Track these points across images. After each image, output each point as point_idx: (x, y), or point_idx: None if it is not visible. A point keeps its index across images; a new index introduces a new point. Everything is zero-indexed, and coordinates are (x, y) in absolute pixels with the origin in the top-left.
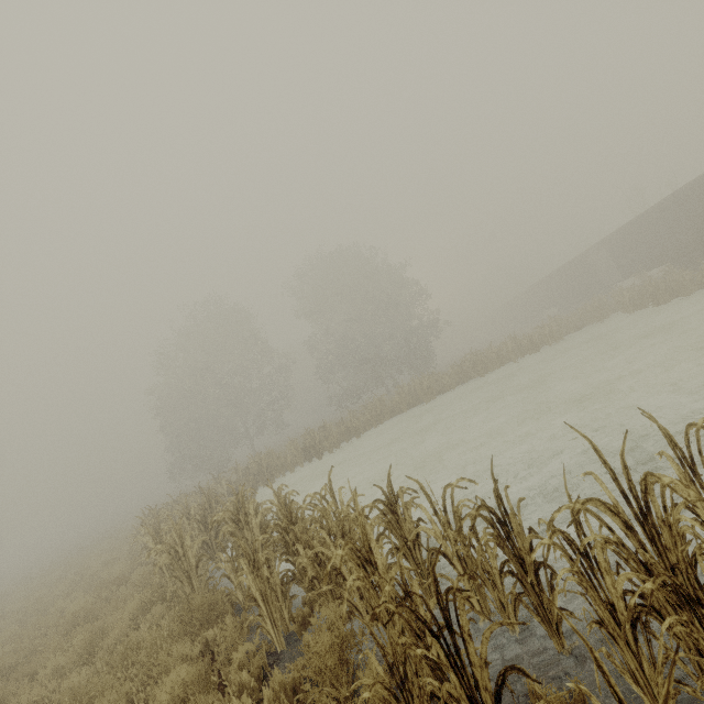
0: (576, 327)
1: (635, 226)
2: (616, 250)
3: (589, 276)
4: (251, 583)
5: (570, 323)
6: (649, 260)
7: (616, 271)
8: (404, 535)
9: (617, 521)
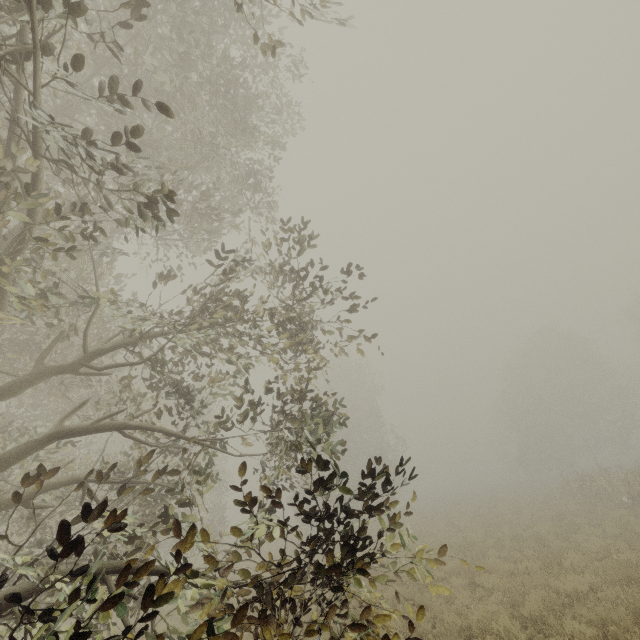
0: None
1: None
2: None
3: None
4: None
5: None
6: None
7: None
8: None
9: None
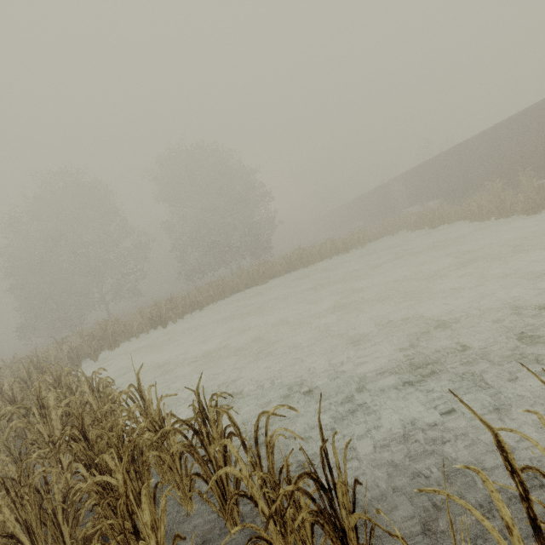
0: (376, 237)
1: (425, 167)
2: (410, 183)
3: (388, 200)
4: (7, 518)
5: (372, 234)
6: (430, 194)
7: (406, 199)
8: (208, 457)
9: (500, 542)
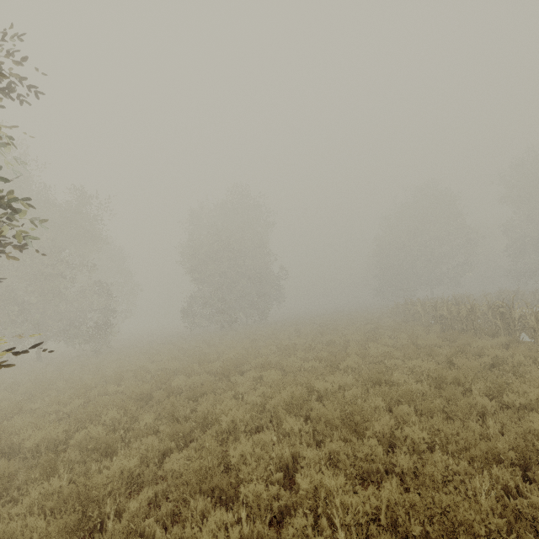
0: None
1: None
2: None
3: None
4: (534, 324)
5: None
6: None
7: None
8: None
9: None
